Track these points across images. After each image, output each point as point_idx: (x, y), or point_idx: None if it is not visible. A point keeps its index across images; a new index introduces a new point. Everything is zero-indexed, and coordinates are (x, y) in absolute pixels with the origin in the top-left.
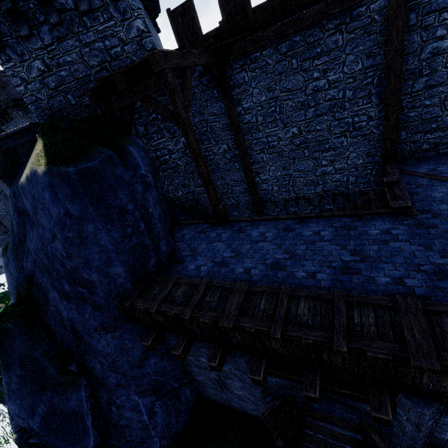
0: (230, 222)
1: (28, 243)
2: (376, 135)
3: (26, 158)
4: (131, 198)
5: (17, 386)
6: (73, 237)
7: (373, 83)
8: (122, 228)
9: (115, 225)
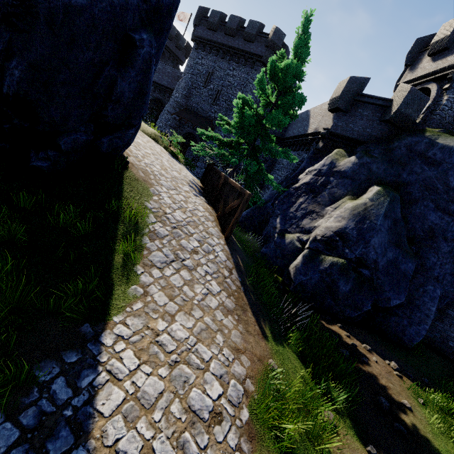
0: None
1: (417, 168)
2: None
3: (422, 132)
4: None
5: (385, 231)
6: None
7: None
8: None
9: None
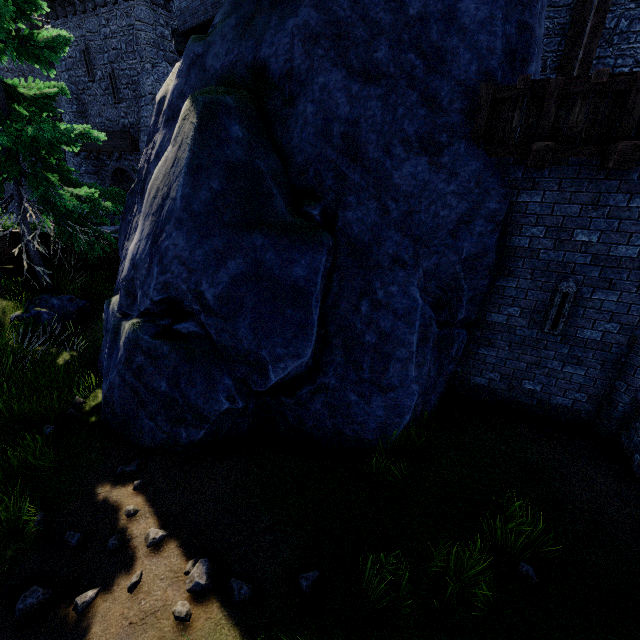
0: None
1: (293, 1)
2: None
3: None
4: None
5: (204, 207)
6: None
7: None
8: None
9: None
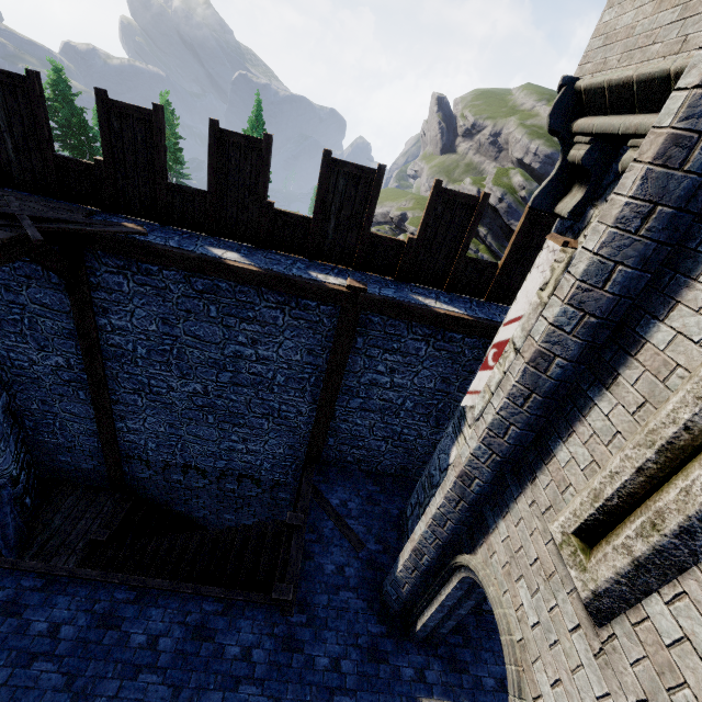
0: (1, 569)
1: None
2: (304, 431)
3: None
4: None
5: None
6: None
7: (310, 381)
8: None
9: None
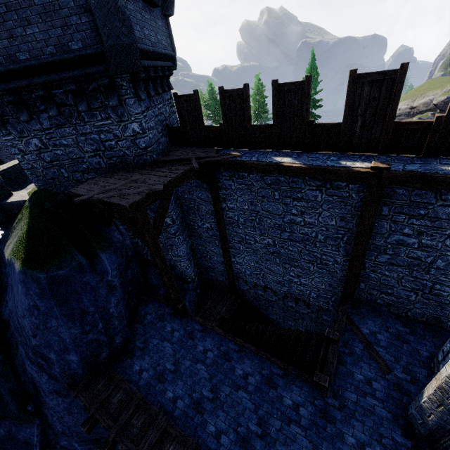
0: (188, 317)
1: (7, 296)
2: (340, 275)
3: (17, 216)
4: (94, 301)
5: None
6: (39, 324)
7: (343, 239)
8: (81, 326)
9: (76, 323)
